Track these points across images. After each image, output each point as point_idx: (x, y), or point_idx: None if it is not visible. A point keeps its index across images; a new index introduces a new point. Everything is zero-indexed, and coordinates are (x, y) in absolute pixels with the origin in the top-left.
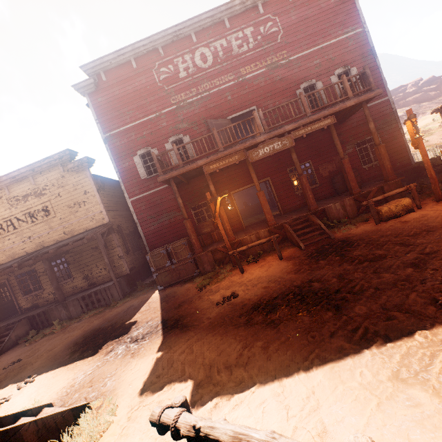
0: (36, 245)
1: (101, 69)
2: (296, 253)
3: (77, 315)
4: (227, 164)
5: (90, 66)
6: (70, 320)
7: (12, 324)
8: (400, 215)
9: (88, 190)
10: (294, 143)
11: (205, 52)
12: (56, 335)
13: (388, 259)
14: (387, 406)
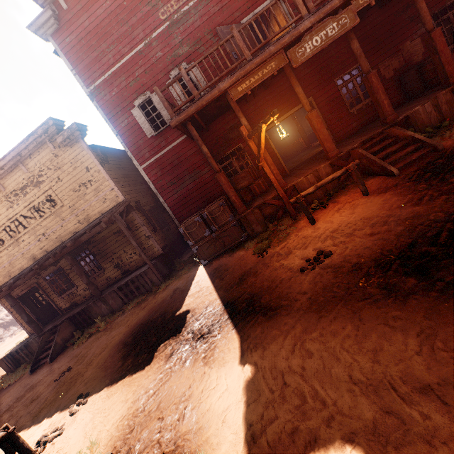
0: (54, 241)
1: None
2: (387, 182)
3: (118, 307)
4: (261, 78)
5: None
6: (113, 314)
7: (55, 327)
8: None
9: (89, 166)
10: (358, 20)
11: None
12: (102, 333)
13: None
14: None
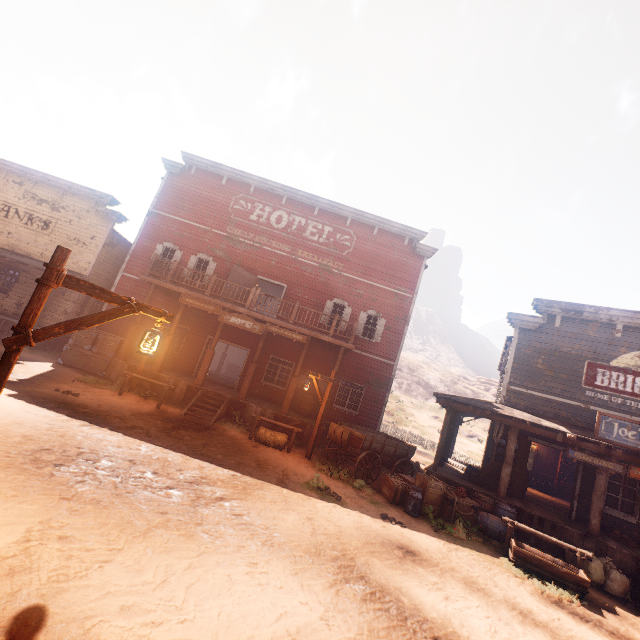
0: (8, 244)
1: (197, 165)
2: (174, 413)
3: None
4: (201, 307)
5: (189, 156)
6: None
7: None
8: (269, 445)
9: (97, 237)
10: (262, 333)
11: (284, 216)
12: None
13: (175, 439)
14: (0, 433)
